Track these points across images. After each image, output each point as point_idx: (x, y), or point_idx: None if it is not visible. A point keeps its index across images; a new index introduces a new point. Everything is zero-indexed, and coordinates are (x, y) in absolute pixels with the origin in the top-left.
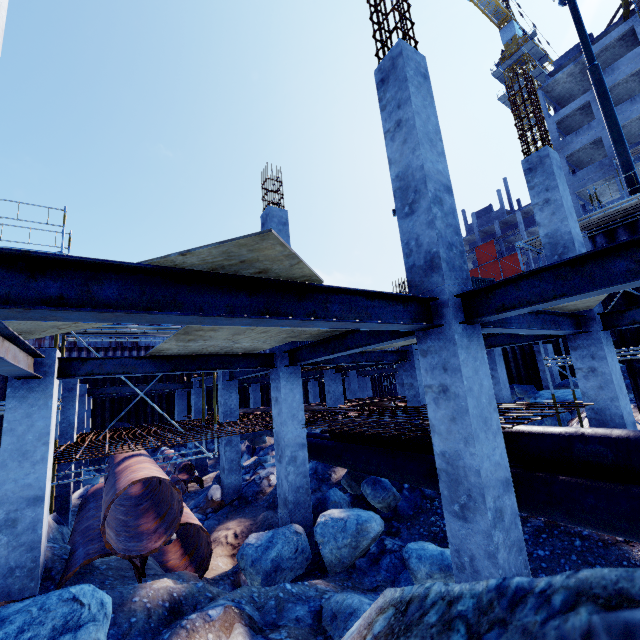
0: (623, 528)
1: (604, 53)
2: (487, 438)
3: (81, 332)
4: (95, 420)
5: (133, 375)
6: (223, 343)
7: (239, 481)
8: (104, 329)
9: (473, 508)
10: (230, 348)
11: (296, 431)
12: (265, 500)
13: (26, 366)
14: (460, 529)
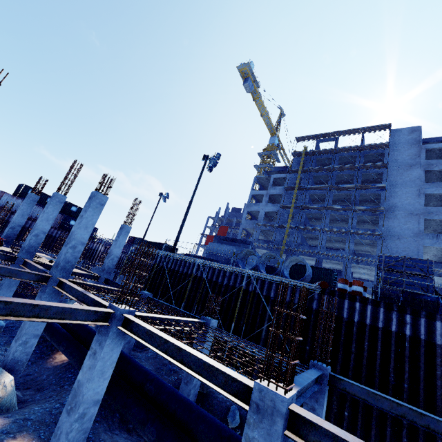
0: None
1: (279, 179)
2: (7, 290)
3: None
4: None
5: None
6: None
7: None
8: None
9: None
10: None
11: None
12: None
13: None
14: None
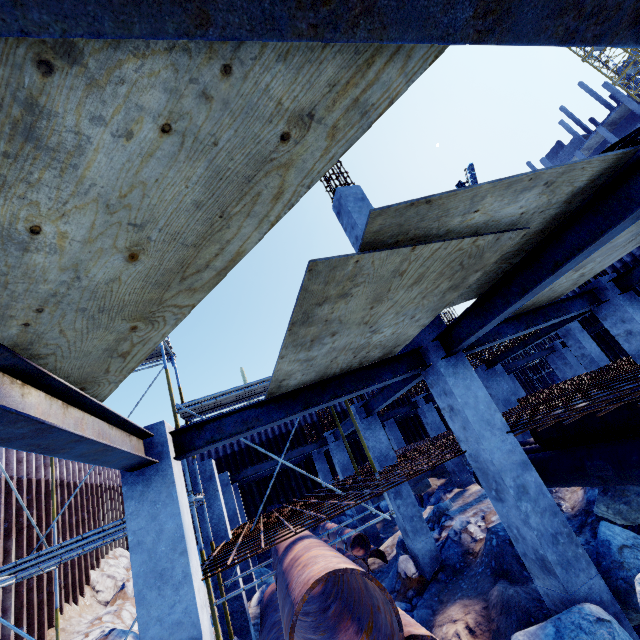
0: None
1: None
2: None
3: (200, 411)
4: (249, 509)
5: (260, 429)
6: (357, 337)
7: (431, 543)
8: (218, 397)
9: None
10: (365, 350)
11: (503, 445)
12: (482, 564)
13: (130, 449)
14: None
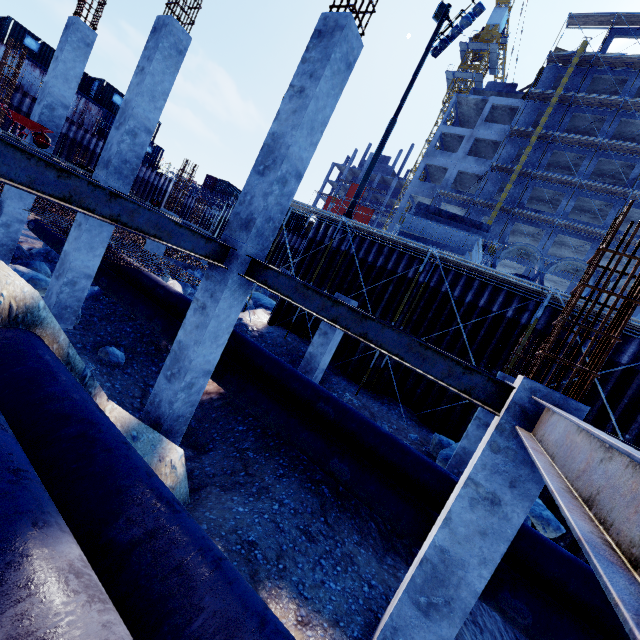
0: (143, 319)
1: (499, 110)
2: (88, 254)
3: None
4: None
5: None
6: None
7: None
8: None
9: (62, 276)
10: None
11: (19, 209)
12: None
13: None
14: (55, 282)
